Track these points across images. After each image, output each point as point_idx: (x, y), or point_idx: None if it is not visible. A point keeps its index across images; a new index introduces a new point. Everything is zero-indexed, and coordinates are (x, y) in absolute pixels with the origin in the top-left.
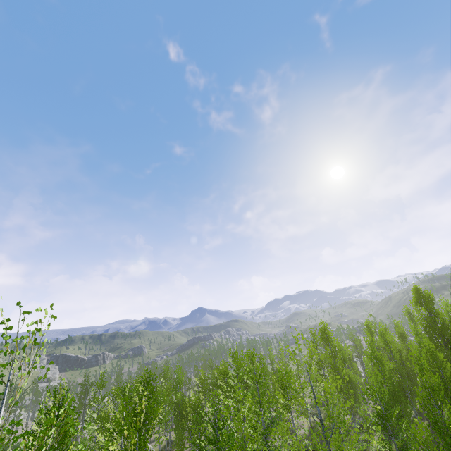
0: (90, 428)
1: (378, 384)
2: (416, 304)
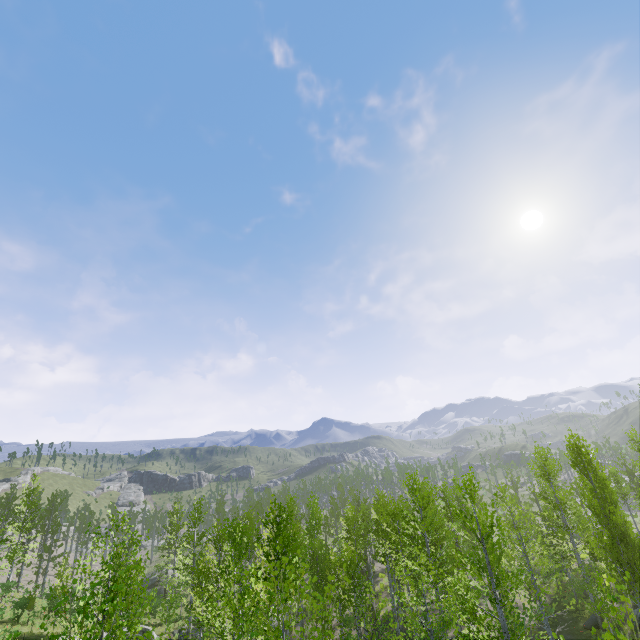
0: (183, 580)
1: None
2: None
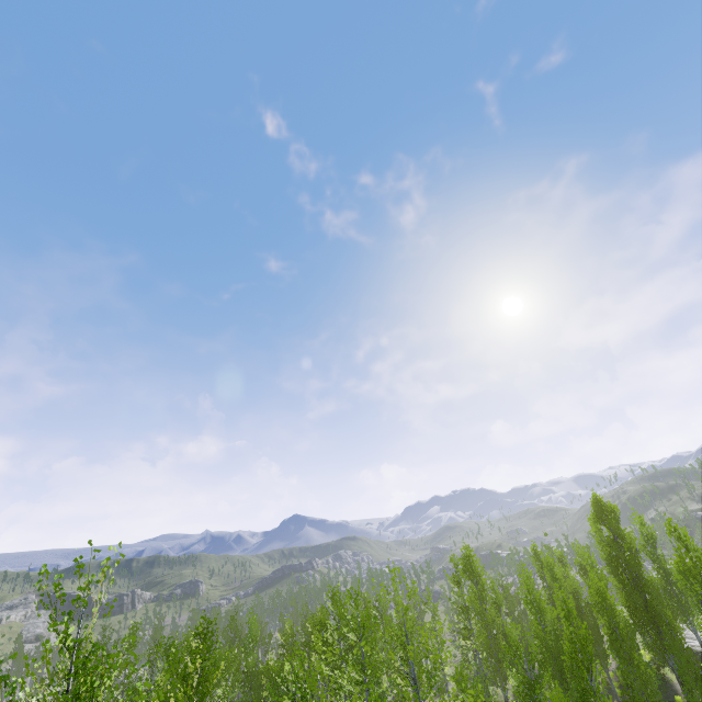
0: None
1: (536, 641)
2: (596, 521)
